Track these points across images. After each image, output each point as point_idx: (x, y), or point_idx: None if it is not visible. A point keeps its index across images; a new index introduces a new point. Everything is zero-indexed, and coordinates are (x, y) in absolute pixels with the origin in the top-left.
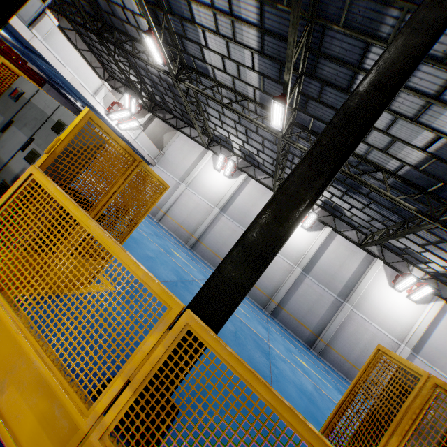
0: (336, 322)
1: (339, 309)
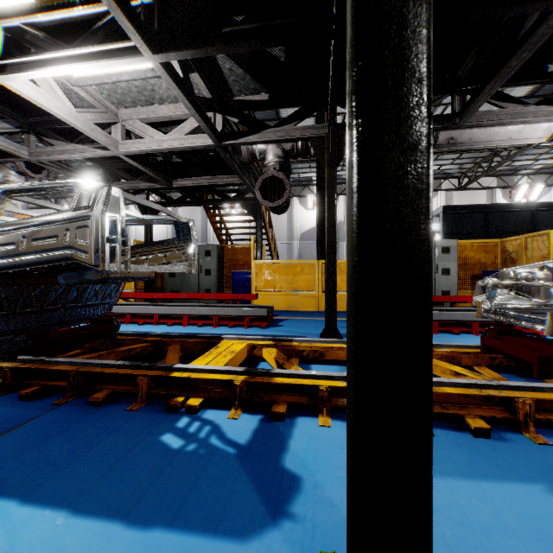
0: None
1: None
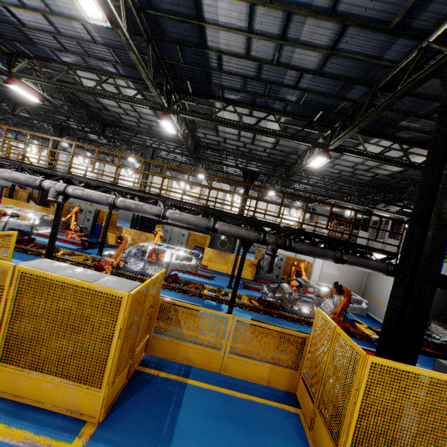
0: None
1: None
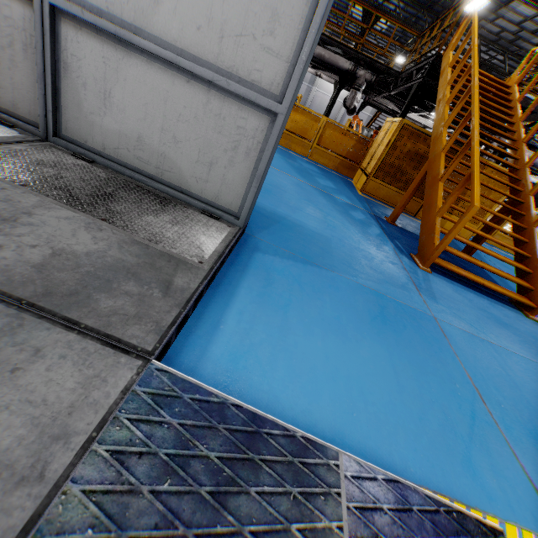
0: (308, 101)
1: (310, 93)
